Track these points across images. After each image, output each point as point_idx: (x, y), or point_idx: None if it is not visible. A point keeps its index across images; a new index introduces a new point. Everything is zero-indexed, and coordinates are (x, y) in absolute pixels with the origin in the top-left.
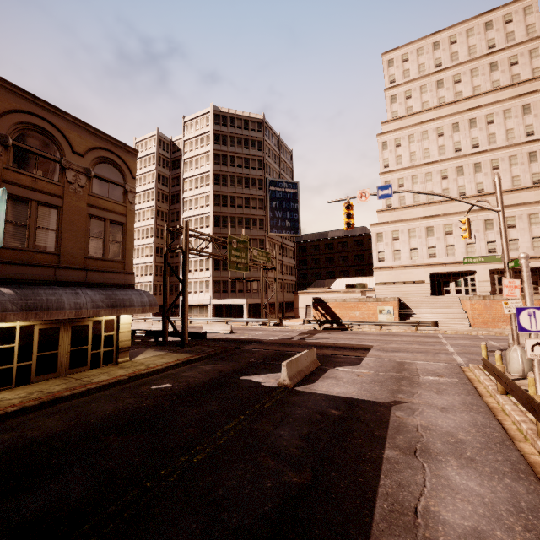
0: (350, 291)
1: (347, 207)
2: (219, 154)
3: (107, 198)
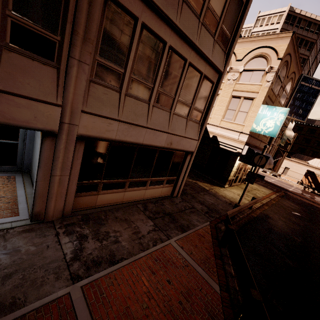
0: None
1: None
2: None
3: (280, 103)
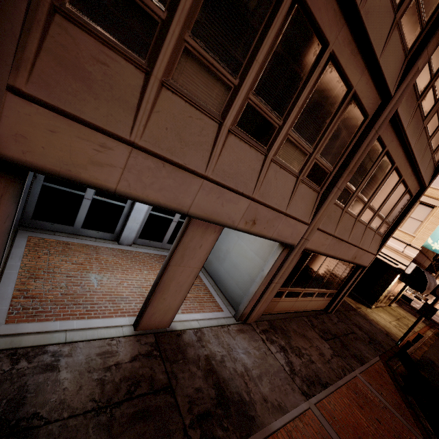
0: None
1: None
2: None
3: None
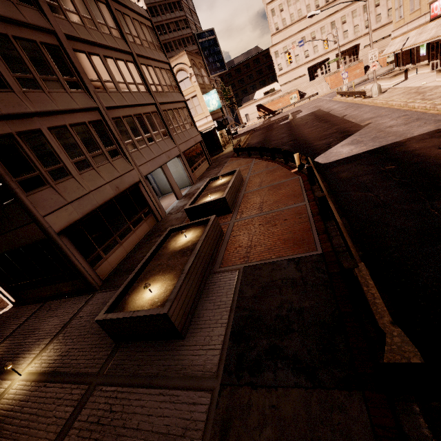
0: (274, 94)
1: (288, 54)
2: (159, 26)
3: (207, 84)
